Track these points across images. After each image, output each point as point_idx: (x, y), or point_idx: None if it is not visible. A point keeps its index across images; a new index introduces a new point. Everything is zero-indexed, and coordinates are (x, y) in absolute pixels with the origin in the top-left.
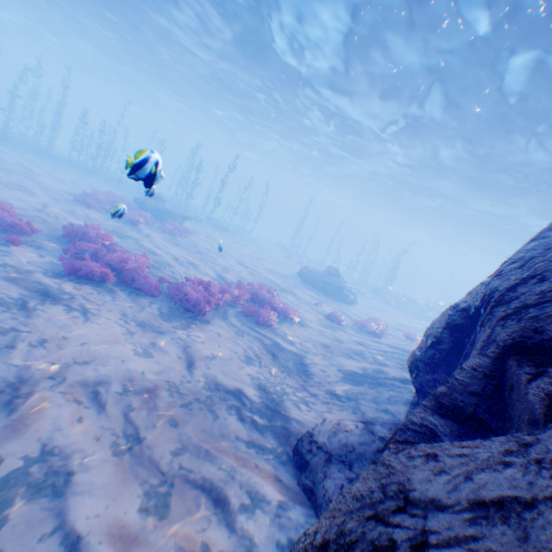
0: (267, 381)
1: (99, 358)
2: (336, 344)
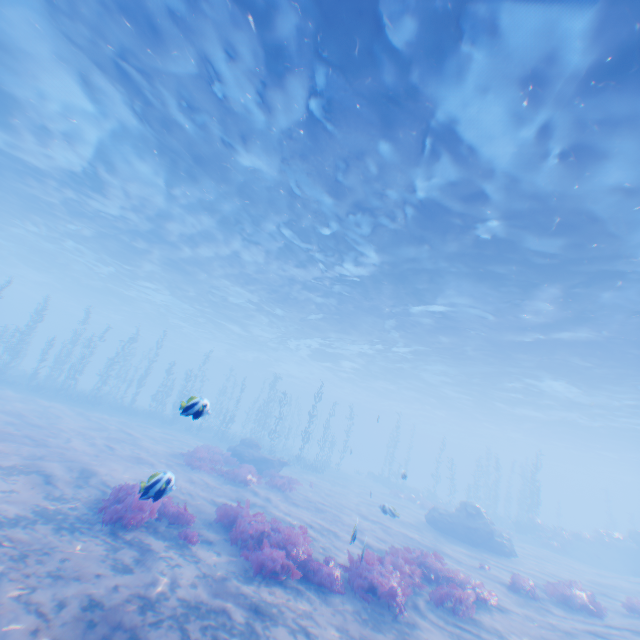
0: None
1: None
2: (570, 639)
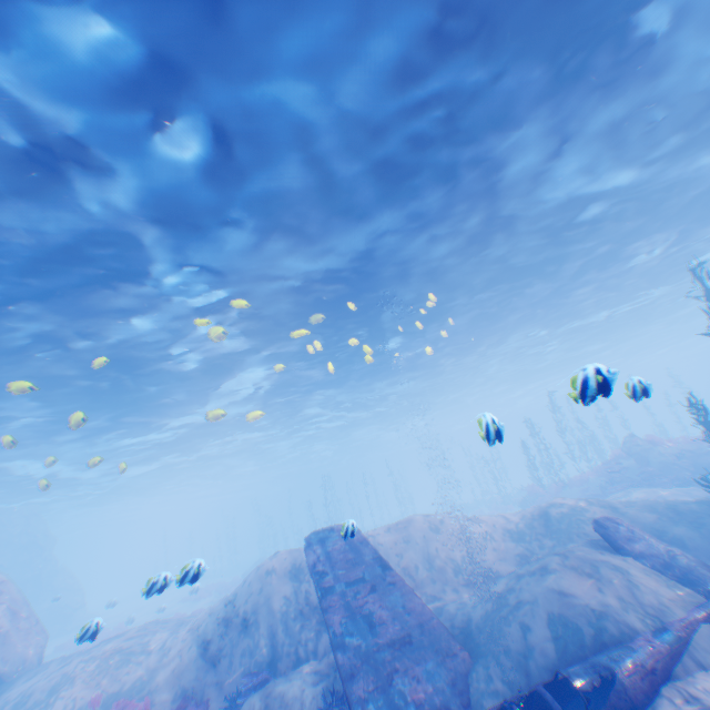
0: None
1: None
2: None
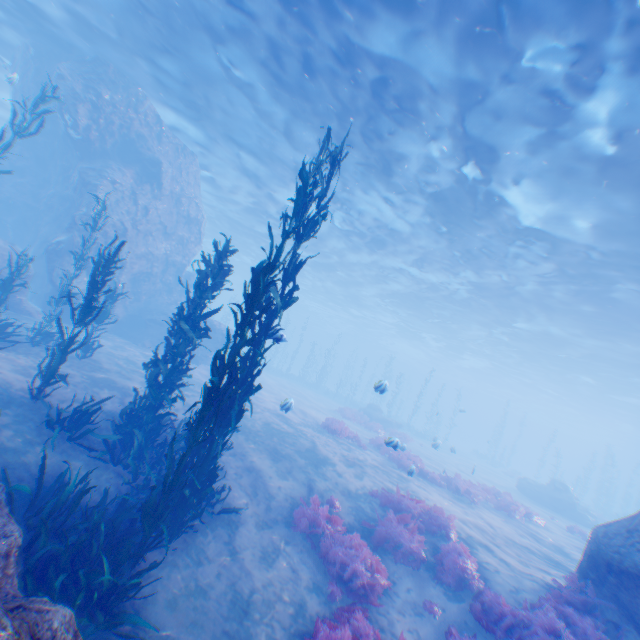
0: (541, 549)
1: (450, 509)
2: None
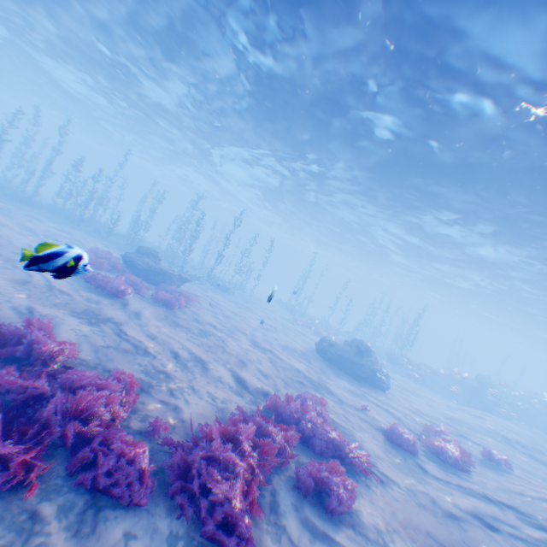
0: None
1: None
2: (462, 540)
